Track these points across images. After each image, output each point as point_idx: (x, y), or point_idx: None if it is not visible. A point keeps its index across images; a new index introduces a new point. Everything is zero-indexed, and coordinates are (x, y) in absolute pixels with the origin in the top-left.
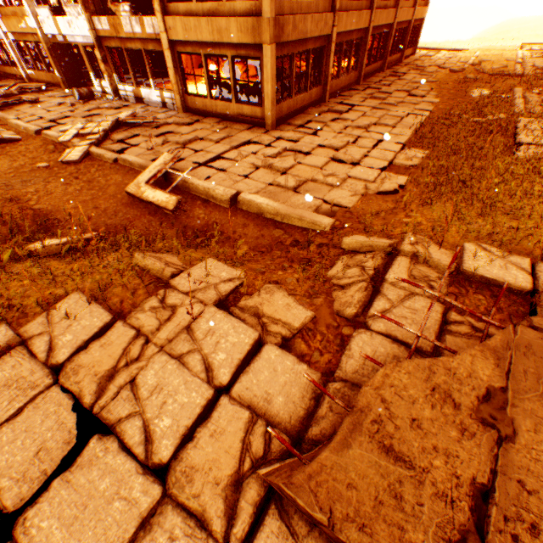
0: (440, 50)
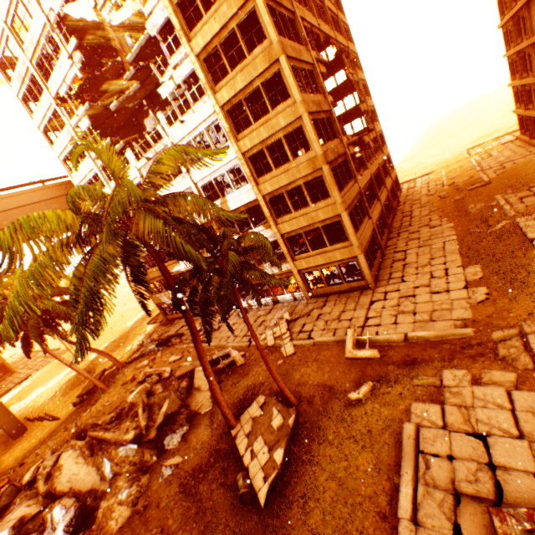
0: (414, 179)
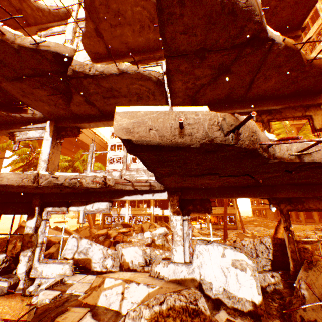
0: None
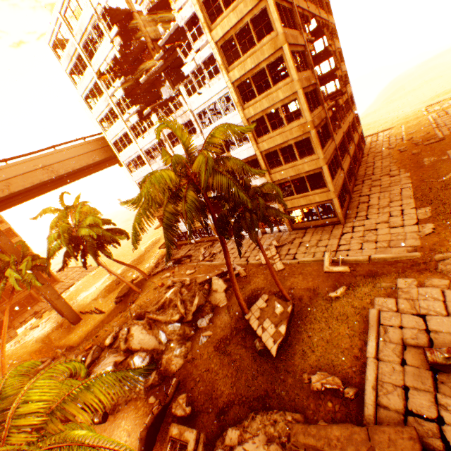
0: (377, 133)
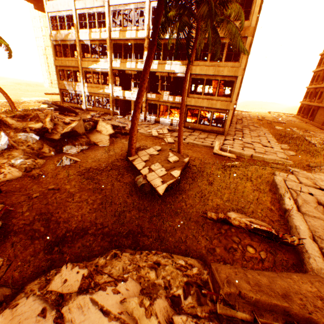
0: (241, 111)
